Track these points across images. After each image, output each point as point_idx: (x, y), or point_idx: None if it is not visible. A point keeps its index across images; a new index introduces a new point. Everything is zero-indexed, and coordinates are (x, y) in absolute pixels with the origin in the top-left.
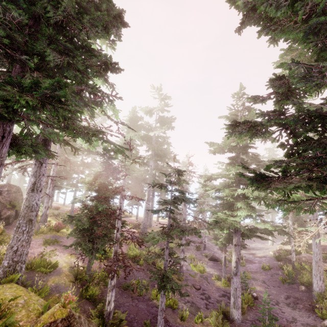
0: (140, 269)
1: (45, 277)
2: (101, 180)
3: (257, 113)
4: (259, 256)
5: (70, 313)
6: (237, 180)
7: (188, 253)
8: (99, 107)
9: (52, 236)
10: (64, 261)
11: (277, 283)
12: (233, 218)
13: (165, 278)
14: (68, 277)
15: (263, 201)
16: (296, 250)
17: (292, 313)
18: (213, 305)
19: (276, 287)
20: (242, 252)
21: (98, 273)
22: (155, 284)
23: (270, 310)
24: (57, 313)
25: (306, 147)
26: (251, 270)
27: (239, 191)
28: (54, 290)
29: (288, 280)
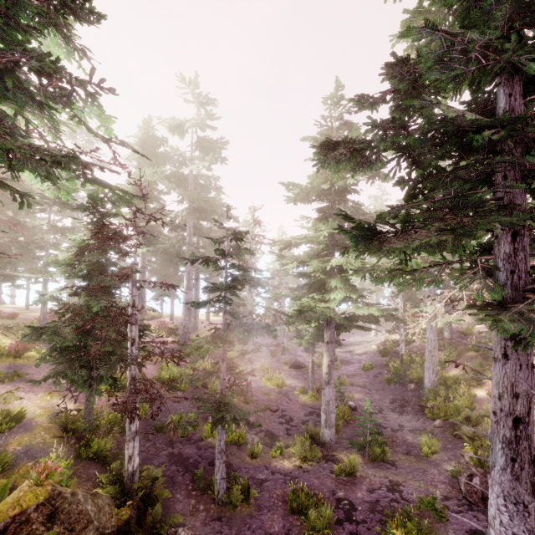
0: (181, 398)
1: (0, 439)
2: (91, 257)
3: (366, 124)
4: (359, 353)
5: (54, 493)
6: (330, 245)
7: (258, 363)
8: (66, 106)
9: (8, 367)
10: (38, 407)
11: (381, 385)
12: (324, 304)
13: (223, 406)
14: (50, 431)
15: (370, 274)
16: (405, 339)
17: (398, 420)
18: (297, 429)
19: (379, 390)
20: (336, 351)
21: (108, 415)
22: (209, 416)
23: (372, 422)
24: (26, 498)
25: (436, 184)
26: (348, 373)
27: (334, 263)
28: (23, 457)
29: (395, 379)
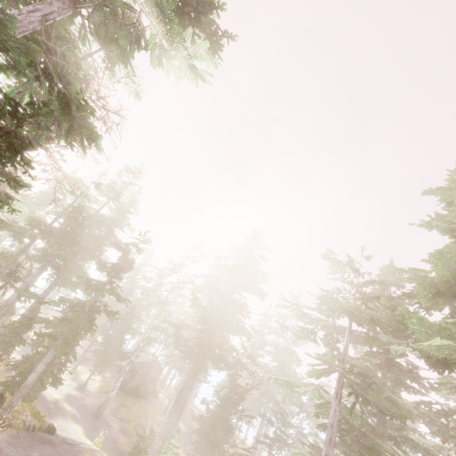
0: None
1: None
2: (226, 392)
3: None
4: None
5: None
6: None
7: None
8: (240, 338)
9: None
10: None
11: None
12: None
13: None
14: None
15: None
16: None
17: None
18: None
19: None
20: None
21: None
22: None
23: None
24: None
25: None
26: None
27: None
28: None
29: None
